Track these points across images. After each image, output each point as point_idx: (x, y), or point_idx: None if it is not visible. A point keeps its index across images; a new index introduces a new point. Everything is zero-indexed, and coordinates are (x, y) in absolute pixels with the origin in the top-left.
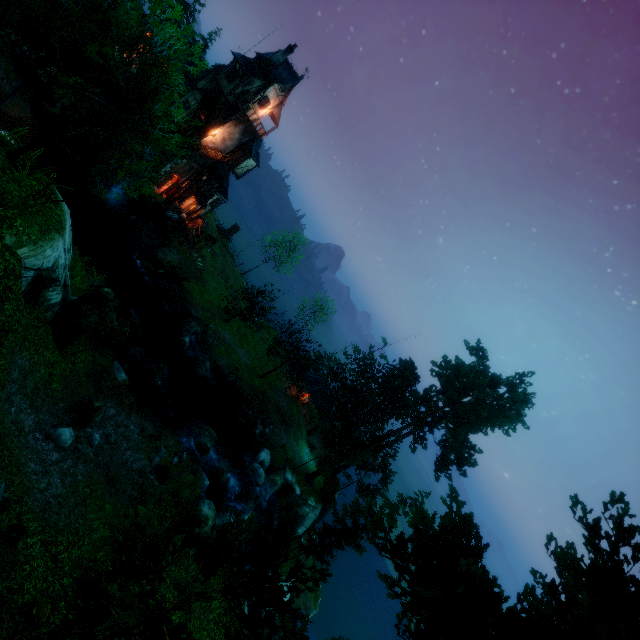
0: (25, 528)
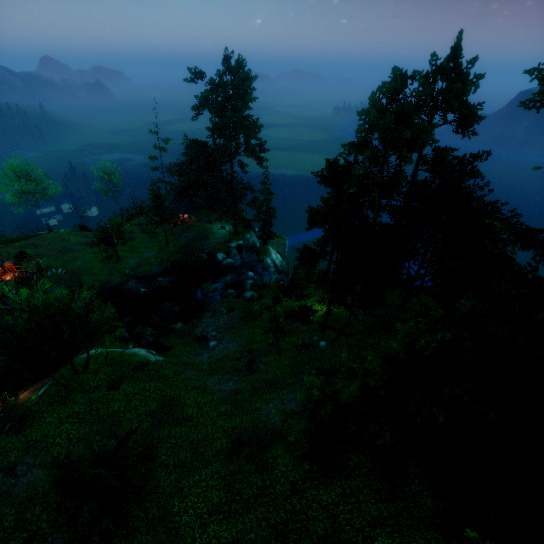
0: (250, 348)
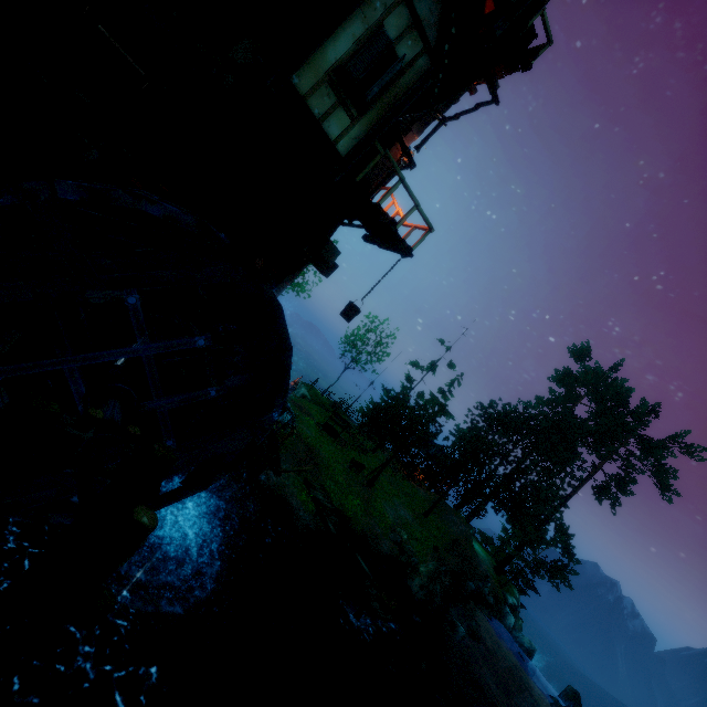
0: None
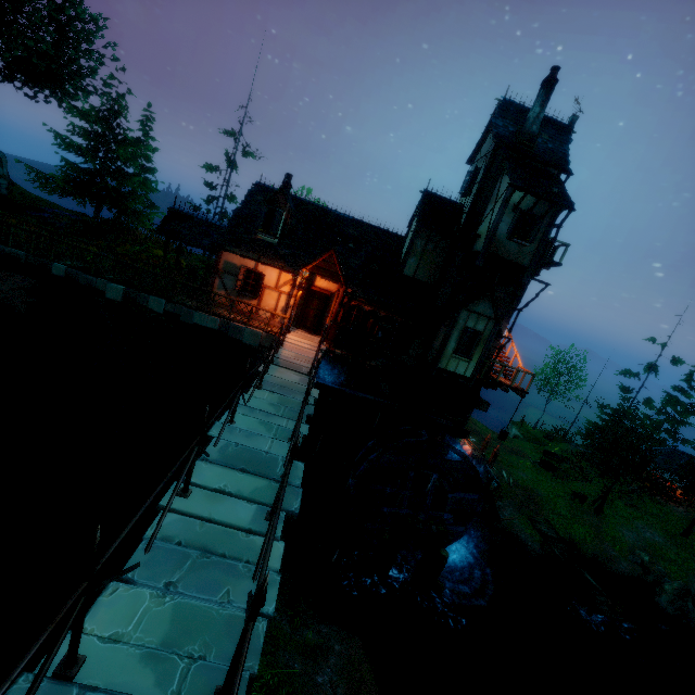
0: None
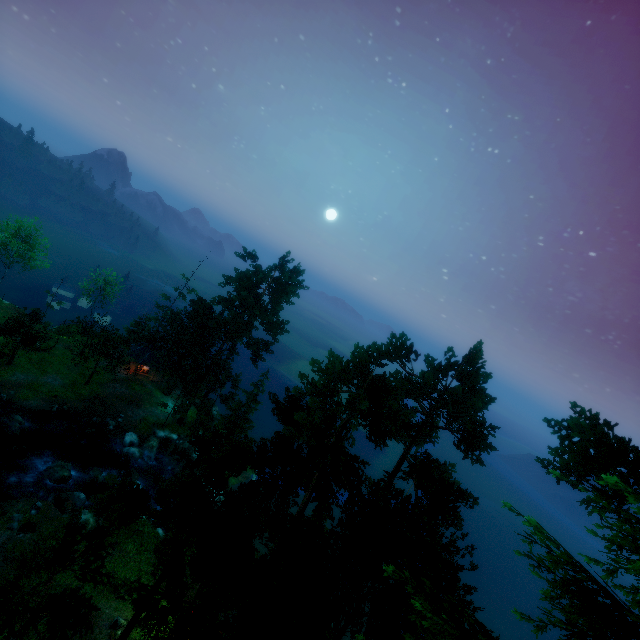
0: None
